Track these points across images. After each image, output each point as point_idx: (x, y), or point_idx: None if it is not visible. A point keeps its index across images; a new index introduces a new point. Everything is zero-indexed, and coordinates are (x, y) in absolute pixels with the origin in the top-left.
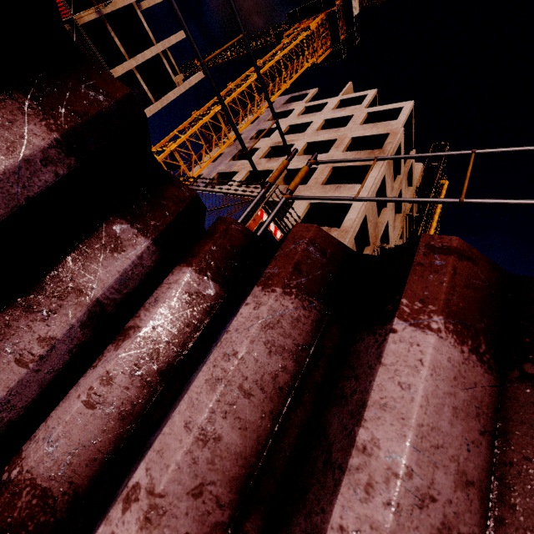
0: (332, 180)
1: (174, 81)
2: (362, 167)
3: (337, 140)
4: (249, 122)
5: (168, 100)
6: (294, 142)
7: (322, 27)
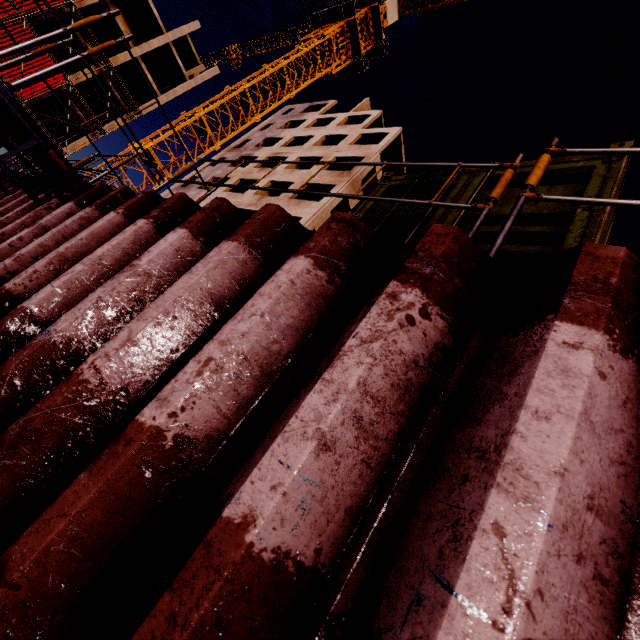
0: (311, 197)
1: (185, 74)
2: (329, 186)
3: (323, 158)
4: (240, 129)
5: (176, 94)
6: (289, 154)
7: (343, 36)
